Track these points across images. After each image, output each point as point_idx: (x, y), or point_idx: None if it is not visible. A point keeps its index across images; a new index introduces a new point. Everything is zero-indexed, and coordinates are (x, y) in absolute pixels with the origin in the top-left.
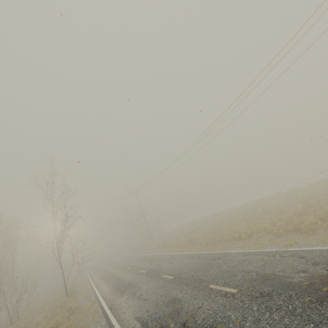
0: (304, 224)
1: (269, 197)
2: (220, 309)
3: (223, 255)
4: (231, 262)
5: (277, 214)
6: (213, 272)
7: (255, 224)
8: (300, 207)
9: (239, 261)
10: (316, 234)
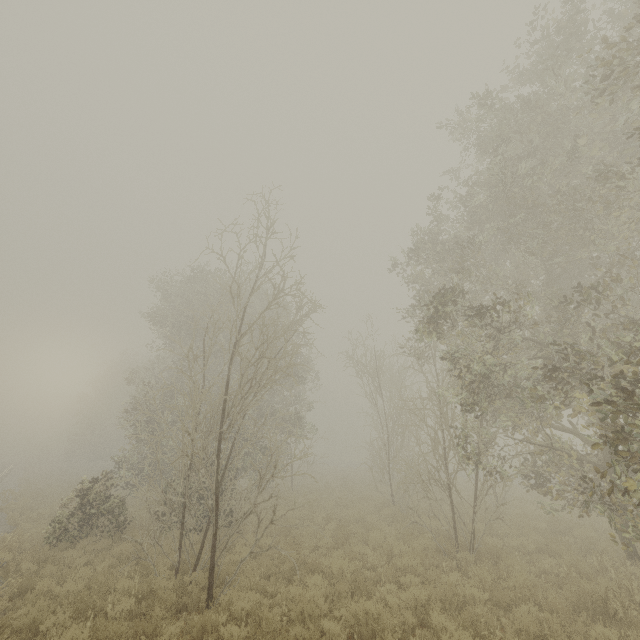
0: None
1: None
2: None
3: None
4: None
5: None
6: None
7: None
8: None
9: None
10: None
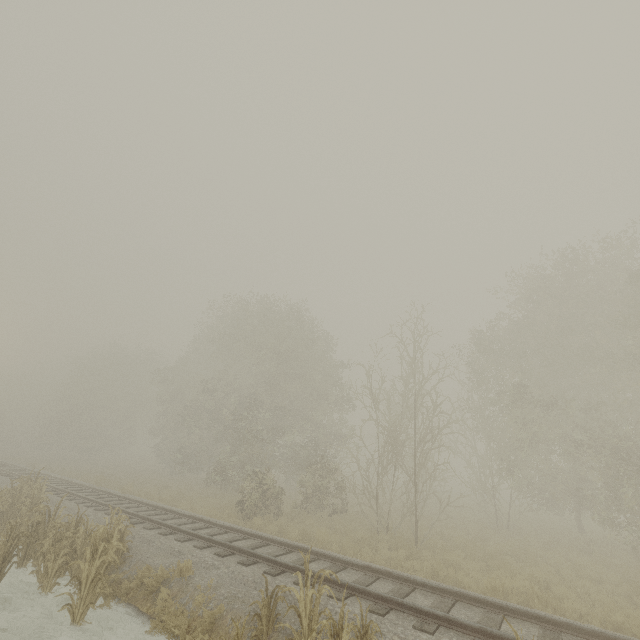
0: None
1: None
2: None
3: None
4: None
5: None
6: None
7: None
8: None
9: None
10: None
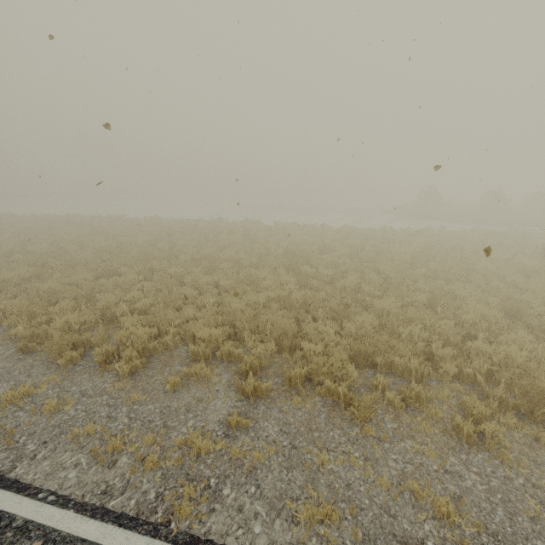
0: (367, 399)
1: (207, 222)
2: None
3: None
4: None
5: (236, 285)
6: None
7: (175, 303)
8: (291, 283)
9: None
10: (387, 442)
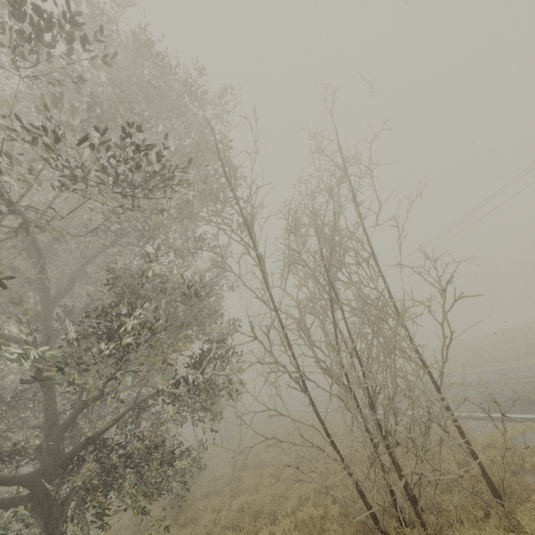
0: None
1: None
2: (527, 387)
3: (501, 369)
4: (519, 370)
5: None
6: (499, 377)
7: None
8: None
9: (529, 368)
10: None
